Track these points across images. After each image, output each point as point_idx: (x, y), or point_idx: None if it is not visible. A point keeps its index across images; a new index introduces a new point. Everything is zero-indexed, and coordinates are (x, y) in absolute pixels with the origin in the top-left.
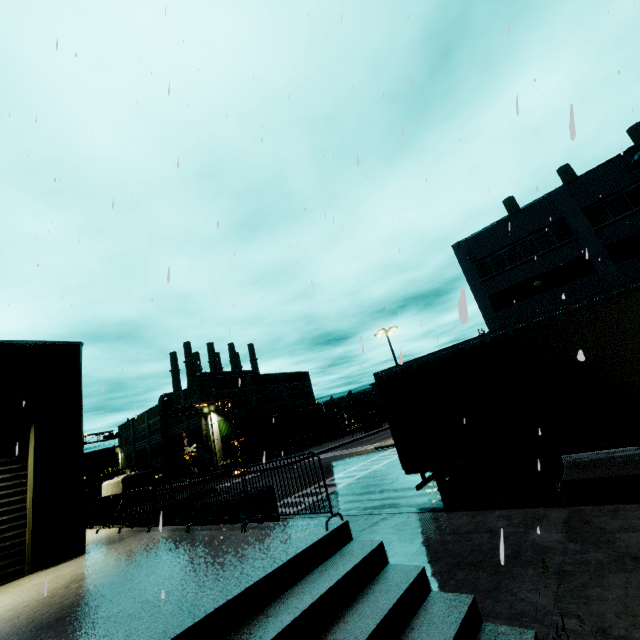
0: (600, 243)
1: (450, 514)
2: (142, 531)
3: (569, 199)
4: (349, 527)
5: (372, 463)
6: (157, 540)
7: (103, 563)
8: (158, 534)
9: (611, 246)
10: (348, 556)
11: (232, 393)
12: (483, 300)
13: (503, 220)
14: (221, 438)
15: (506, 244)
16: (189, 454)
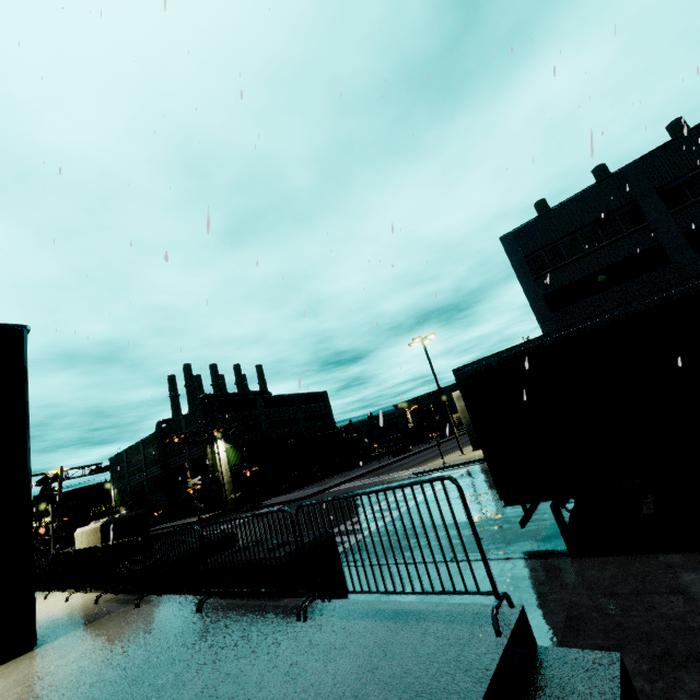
0: (677, 229)
1: (582, 561)
2: (129, 603)
3: (641, 178)
4: (527, 620)
5: (416, 491)
6: (149, 626)
7: (53, 678)
8: (152, 612)
9: (690, 232)
10: (569, 699)
11: (241, 417)
12: (537, 300)
13: (561, 205)
14: (230, 468)
15: (564, 234)
16: (193, 487)
